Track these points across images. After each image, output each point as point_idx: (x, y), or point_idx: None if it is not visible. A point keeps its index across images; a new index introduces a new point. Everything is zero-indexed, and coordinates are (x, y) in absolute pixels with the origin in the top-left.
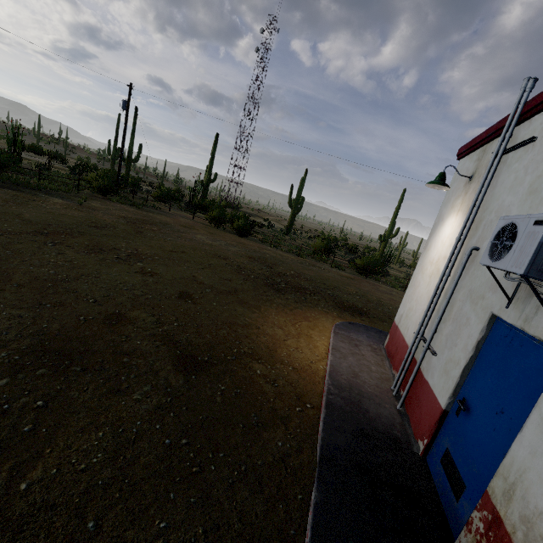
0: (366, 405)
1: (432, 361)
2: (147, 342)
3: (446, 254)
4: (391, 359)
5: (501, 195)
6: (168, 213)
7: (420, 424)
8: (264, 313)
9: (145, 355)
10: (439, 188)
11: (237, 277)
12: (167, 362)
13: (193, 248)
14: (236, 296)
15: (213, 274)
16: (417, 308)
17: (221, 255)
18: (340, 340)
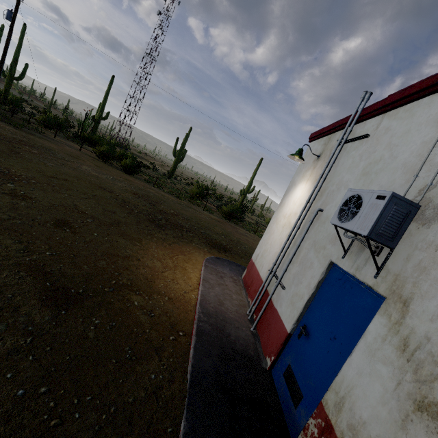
0: (228, 329)
1: (281, 294)
2: (7, 272)
3: (297, 212)
4: (247, 289)
5: (342, 173)
6: (53, 139)
7: (269, 344)
8: (145, 246)
9: (3, 289)
10: (296, 160)
11: (121, 211)
12: (32, 296)
13: (78, 177)
14: (118, 228)
15: (96, 205)
16: (271, 250)
17: (107, 188)
18: (209, 272)
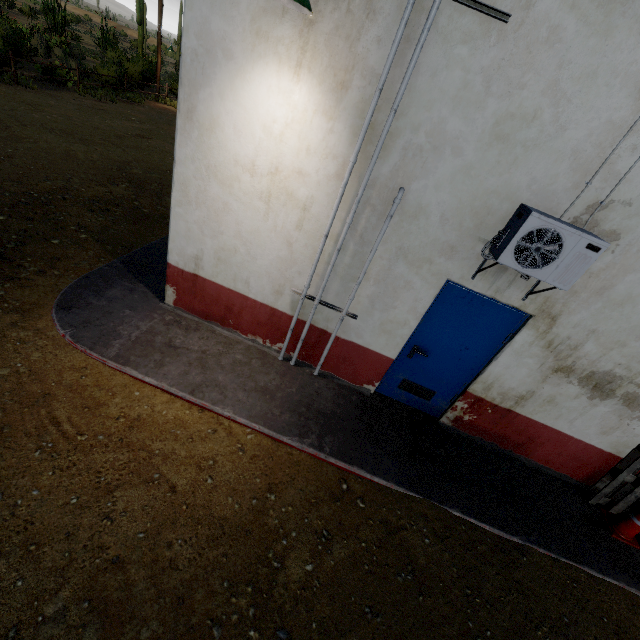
0: (325, 409)
1: (351, 323)
2: None
3: (304, 169)
4: (223, 322)
5: (437, 104)
6: None
7: (360, 375)
8: None
9: None
10: None
11: None
12: None
13: None
14: None
15: None
16: (254, 252)
17: None
18: (157, 366)
